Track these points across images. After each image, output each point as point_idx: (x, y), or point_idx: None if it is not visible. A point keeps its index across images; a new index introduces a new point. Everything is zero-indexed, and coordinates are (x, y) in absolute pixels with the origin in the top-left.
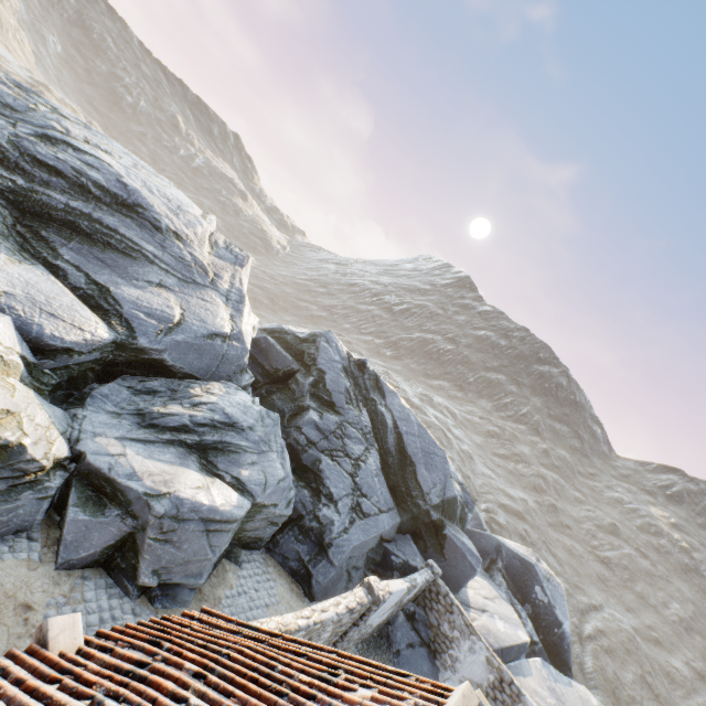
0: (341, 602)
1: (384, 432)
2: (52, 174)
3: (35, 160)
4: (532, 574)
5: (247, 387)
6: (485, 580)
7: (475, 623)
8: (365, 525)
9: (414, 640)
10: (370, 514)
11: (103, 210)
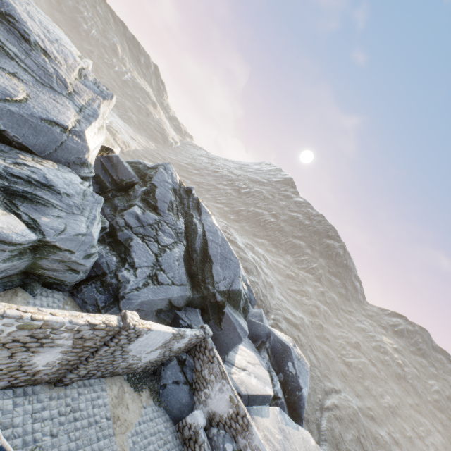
0: (82, 316)
1: (194, 237)
2: None
3: None
4: (288, 354)
5: (87, 180)
6: (254, 353)
7: (234, 376)
8: (157, 290)
9: (180, 379)
10: (163, 283)
11: None
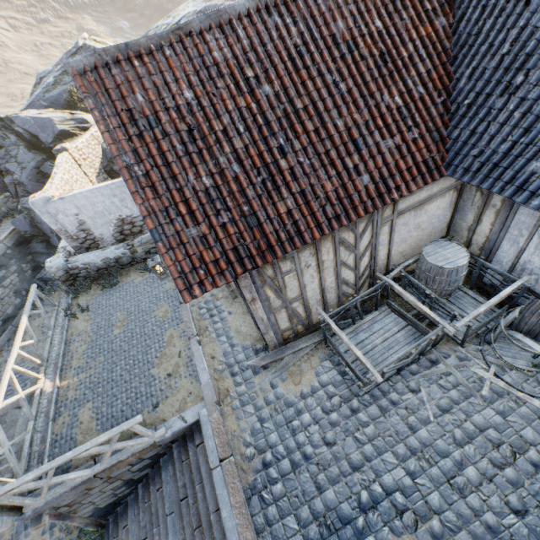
0: None
1: None
2: None
3: None
4: None
5: None
6: None
7: None
8: None
9: None
10: None
11: None
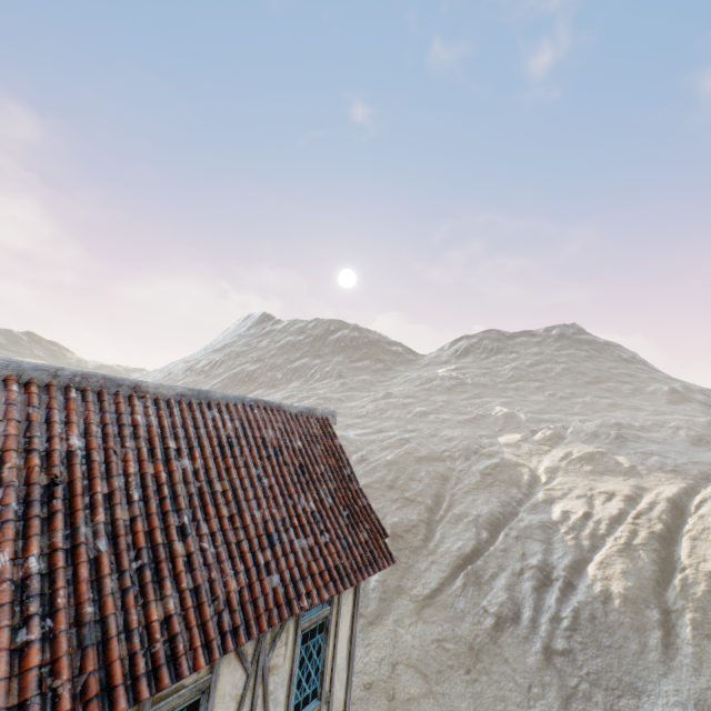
0: None
1: None
2: None
3: None
4: None
5: None
6: None
7: None
8: None
9: None
10: None
11: None
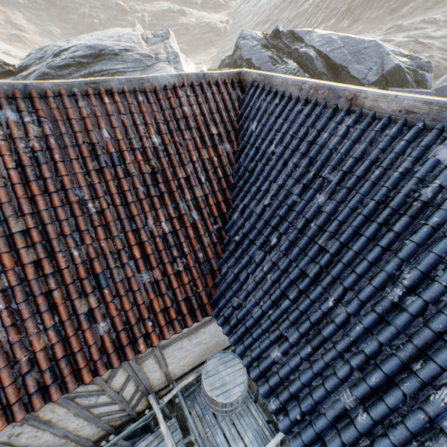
0: None
1: (311, 64)
2: (68, 69)
3: (59, 68)
4: None
5: None
6: None
7: None
8: None
9: None
10: None
11: (93, 67)
